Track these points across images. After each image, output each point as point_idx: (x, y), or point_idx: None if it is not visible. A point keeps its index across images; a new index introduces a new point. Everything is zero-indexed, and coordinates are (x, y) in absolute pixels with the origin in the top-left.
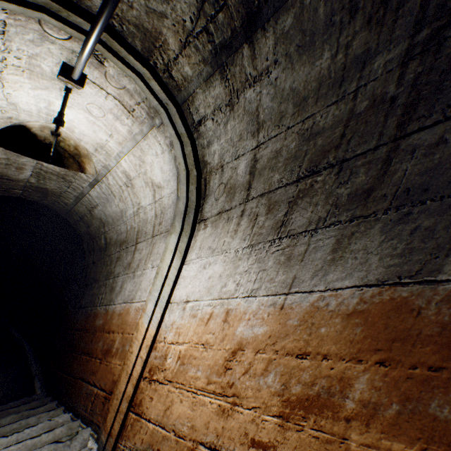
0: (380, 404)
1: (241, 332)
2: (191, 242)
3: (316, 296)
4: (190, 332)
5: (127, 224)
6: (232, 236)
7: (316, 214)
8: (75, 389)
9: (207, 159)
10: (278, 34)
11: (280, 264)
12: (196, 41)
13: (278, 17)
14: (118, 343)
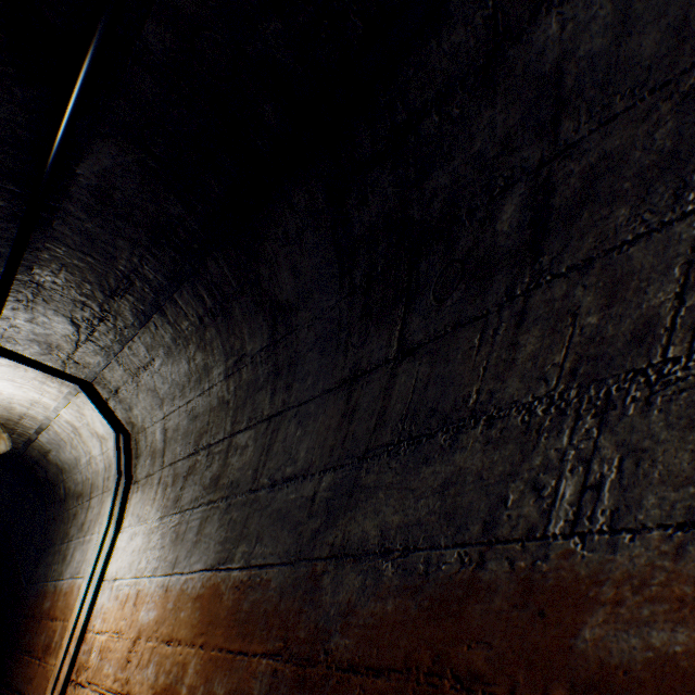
0: (197, 687)
1: (142, 617)
2: (127, 505)
3: (185, 578)
4: (112, 617)
5: (83, 473)
6: (153, 504)
7: (196, 493)
8: None
9: (134, 420)
10: (146, 345)
11: (172, 542)
12: (86, 345)
13: (140, 336)
14: (59, 634)
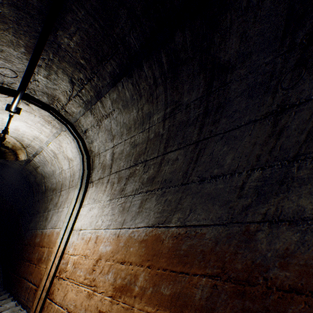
0: (146, 288)
1: (101, 249)
2: (86, 194)
3: (131, 230)
4: (80, 248)
5: (56, 179)
6: (103, 193)
7: (135, 186)
8: (20, 284)
9: (92, 149)
10: (112, 100)
11: (120, 212)
12: (74, 99)
13: (110, 93)
14: (46, 254)
